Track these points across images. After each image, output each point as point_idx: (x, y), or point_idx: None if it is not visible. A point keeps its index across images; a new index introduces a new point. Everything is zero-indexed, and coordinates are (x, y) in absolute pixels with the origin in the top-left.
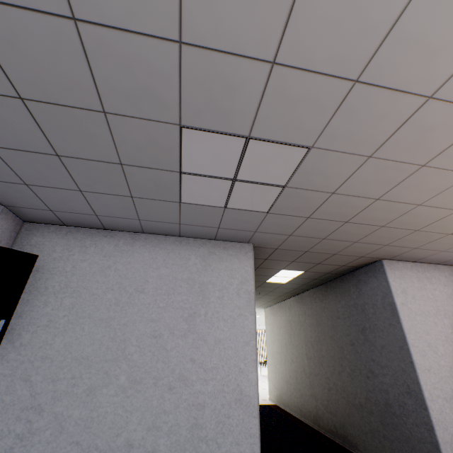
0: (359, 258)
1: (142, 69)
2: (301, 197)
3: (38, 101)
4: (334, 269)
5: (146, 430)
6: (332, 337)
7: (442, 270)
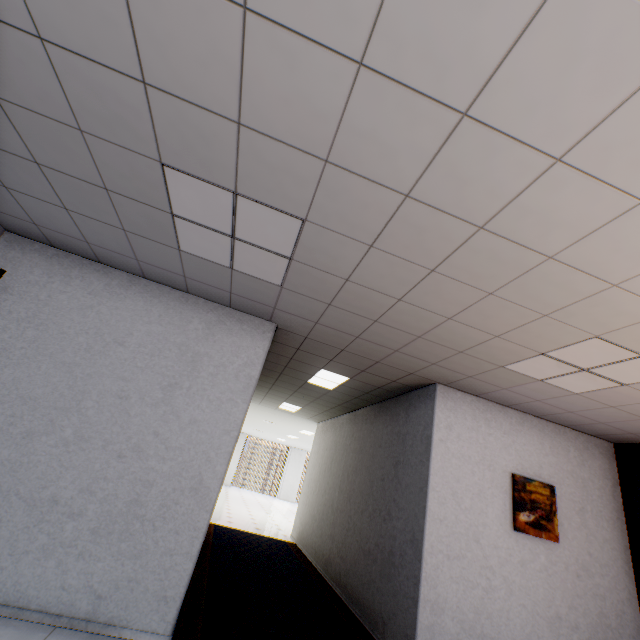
0: (409, 375)
1: (113, 98)
2: (313, 276)
3: (13, 103)
4: (385, 383)
5: (79, 491)
6: (368, 469)
7: (510, 414)
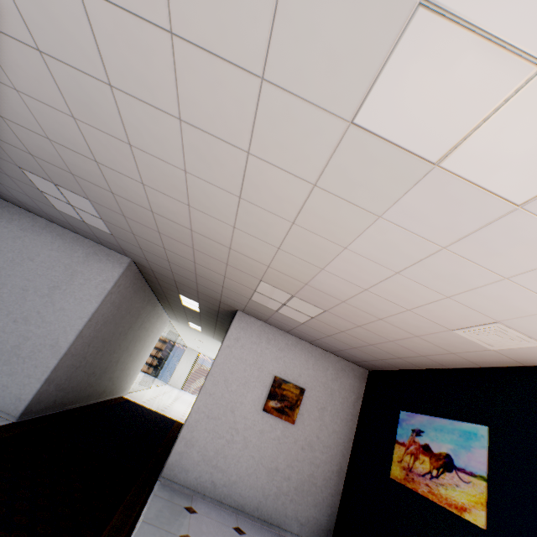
0: (221, 302)
1: None
2: (119, 230)
3: None
4: (217, 308)
5: None
6: None
7: (289, 338)
